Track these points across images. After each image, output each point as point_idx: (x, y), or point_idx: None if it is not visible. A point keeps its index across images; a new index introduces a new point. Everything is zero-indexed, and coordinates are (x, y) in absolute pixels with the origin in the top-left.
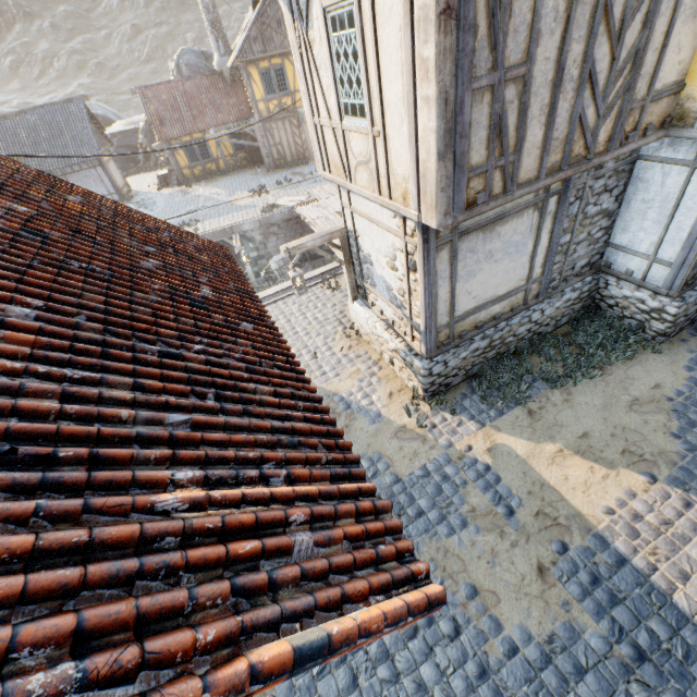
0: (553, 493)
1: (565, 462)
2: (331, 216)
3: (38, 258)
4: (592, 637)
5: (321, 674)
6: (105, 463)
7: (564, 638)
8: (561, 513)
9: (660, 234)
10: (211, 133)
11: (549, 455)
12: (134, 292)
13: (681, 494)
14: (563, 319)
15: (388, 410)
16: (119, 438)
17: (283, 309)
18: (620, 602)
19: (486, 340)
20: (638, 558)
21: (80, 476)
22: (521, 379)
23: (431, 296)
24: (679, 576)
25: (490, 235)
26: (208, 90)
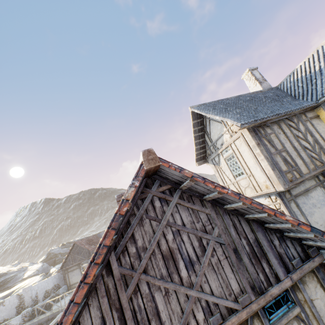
0: None
1: None
2: None
3: None
4: None
5: None
6: None
7: None
8: None
9: None
10: None
11: None
12: None
13: None
14: None
15: None
16: None
17: None
18: None
19: None
20: None
21: None
22: None
23: None
24: None
25: (308, 197)
26: None
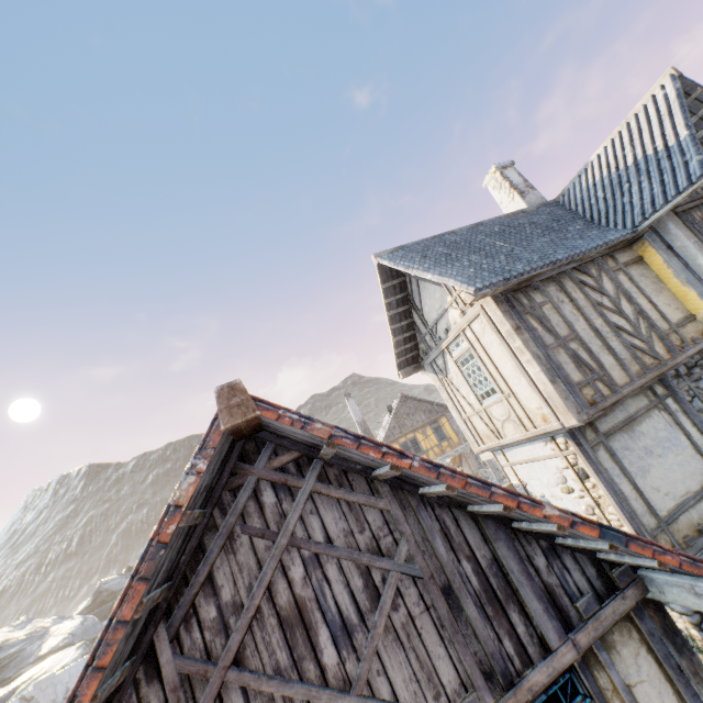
0: None
1: None
2: None
3: None
4: None
5: None
6: None
7: None
8: None
9: None
10: None
11: None
12: None
13: None
14: None
15: None
16: None
17: None
18: None
19: None
20: None
21: None
22: None
23: (617, 494)
24: None
25: (633, 434)
26: None
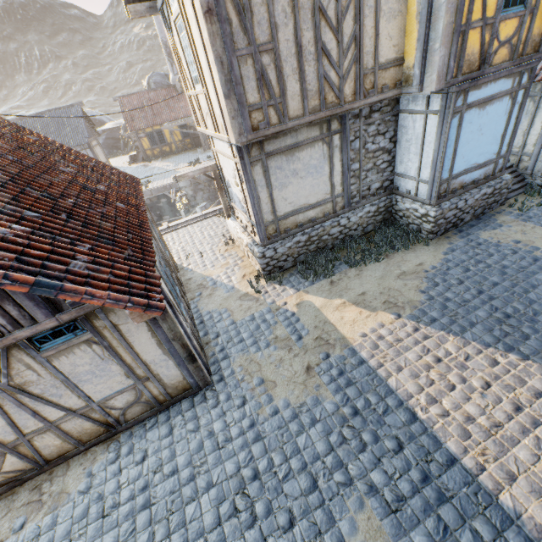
0: (331, 327)
1: (345, 309)
2: None
3: None
4: (328, 403)
5: (151, 428)
6: None
7: (310, 405)
8: (332, 337)
9: (418, 162)
10: (165, 125)
11: (335, 306)
12: (43, 174)
13: (413, 324)
14: (369, 227)
15: (239, 284)
16: None
17: (190, 230)
18: (352, 384)
19: (305, 235)
20: (373, 360)
21: None
22: (331, 263)
23: (255, 198)
24: (396, 369)
25: (292, 158)
26: (165, 98)
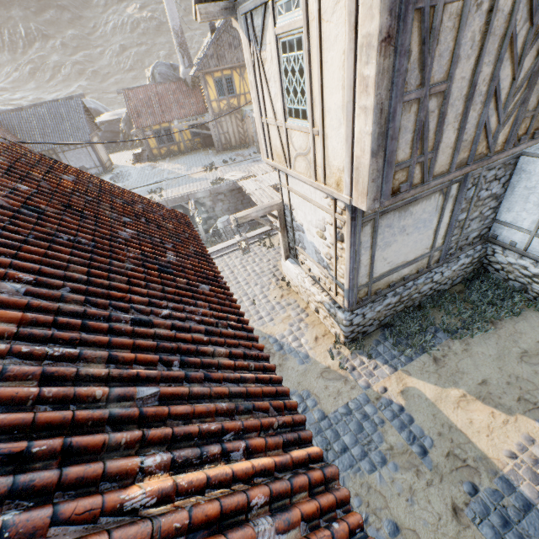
0: (461, 436)
1: (469, 406)
2: (266, 188)
3: (33, 233)
4: None
5: None
6: (77, 453)
7: None
8: (469, 455)
9: None
10: (176, 123)
11: (454, 399)
12: (112, 261)
13: None
14: (458, 279)
15: (314, 352)
16: (92, 421)
17: (228, 262)
18: None
19: (396, 296)
20: None
21: (51, 477)
22: (425, 329)
23: (355, 262)
24: None
25: (404, 214)
26: (174, 92)
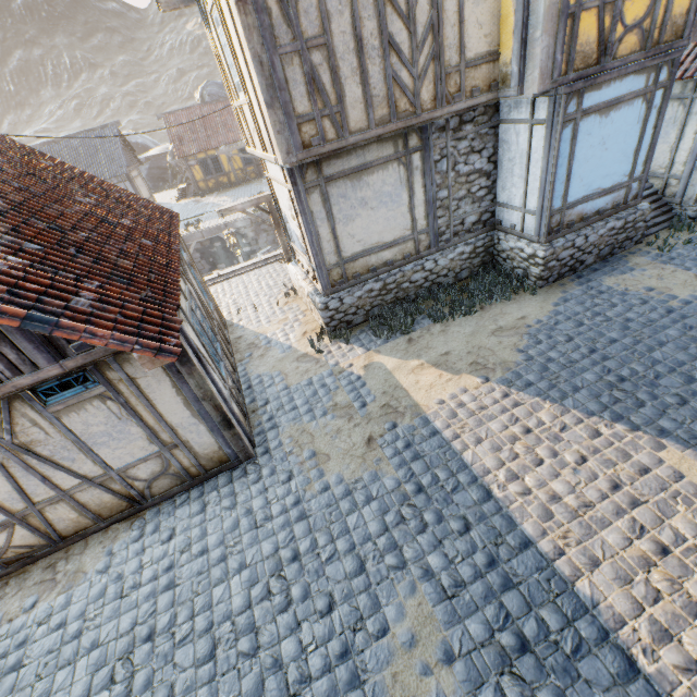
0: (402, 392)
1: (422, 372)
2: None
3: None
4: (389, 479)
5: (182, 505)
6: None
7: (367, 481)
8: (402, 404)
9: (524, 187)
10: (220, 149)
11: (411, 368)
12: (54, 204)
13: (503, 389)
14: (464, 273)
15: (298, 343)
16: None
17: (244, 280)
18: (420, 458)
19: (379, 282)
20: (449, 431)
21: None
22: (411, 317)
23: (313, 235)
24: (474, 441)
25: (359, 184)
26: (222, 114)
